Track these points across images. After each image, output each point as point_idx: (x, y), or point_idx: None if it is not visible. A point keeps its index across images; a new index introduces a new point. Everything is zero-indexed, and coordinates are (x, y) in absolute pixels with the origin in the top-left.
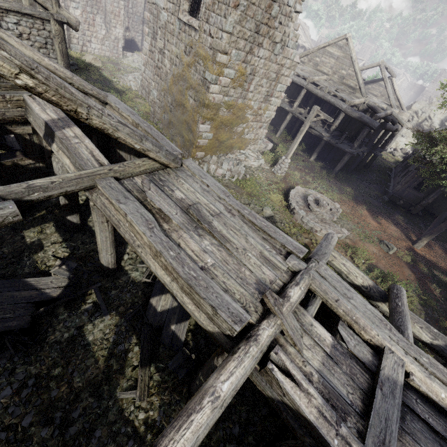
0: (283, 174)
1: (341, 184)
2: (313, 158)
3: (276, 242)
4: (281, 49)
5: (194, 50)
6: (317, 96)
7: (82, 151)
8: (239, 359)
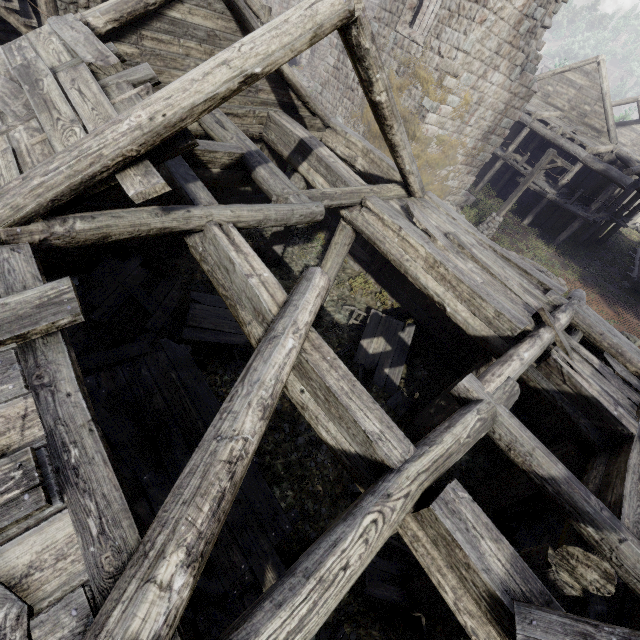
0: (489, 237)
1: (564, 259)
2: (527, 222)
3: (532, 279)
4: (518, 74)
5: (411, 71)
6: (545, 138)
7: (341, 170)
8: (530, 344)
